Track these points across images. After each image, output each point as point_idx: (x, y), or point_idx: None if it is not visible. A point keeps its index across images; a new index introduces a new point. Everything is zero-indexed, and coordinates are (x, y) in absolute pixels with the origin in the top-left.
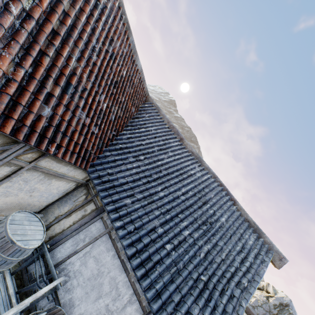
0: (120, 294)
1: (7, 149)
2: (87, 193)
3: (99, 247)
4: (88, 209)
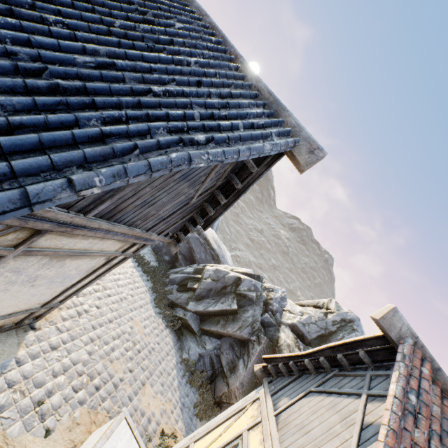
0: None
1: None
2: None
3: None
4: None
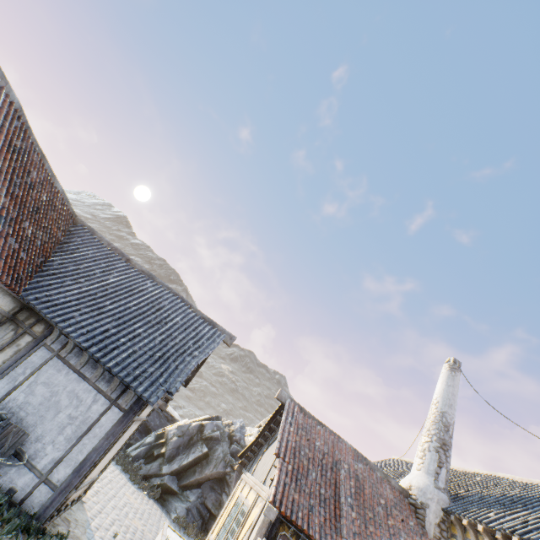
0: (83, 400)
1: None
2: (16, 328)
3: (48, 372)
4: (23, 343)
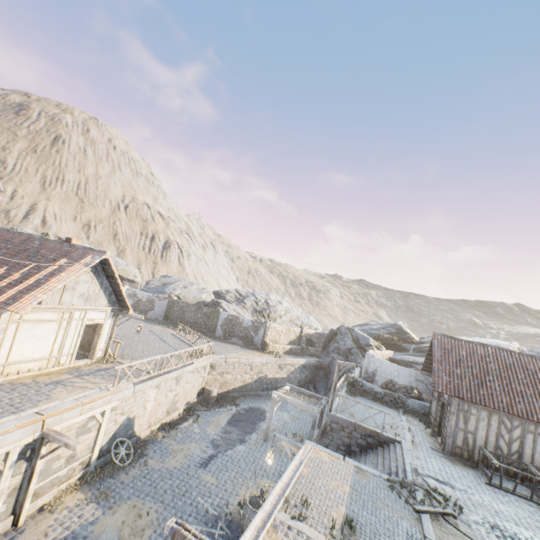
0: None
1: (522, 424)
2: None
3: None
4: None
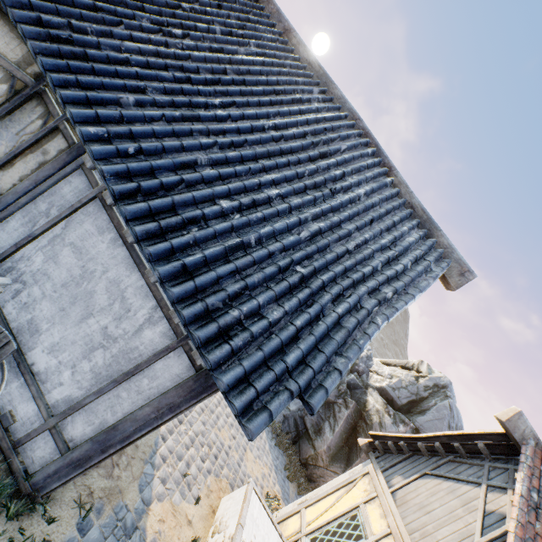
0: (130, 309)
1: None
2: (45, 114)
3: (82, 227)
4: (52, 151)
